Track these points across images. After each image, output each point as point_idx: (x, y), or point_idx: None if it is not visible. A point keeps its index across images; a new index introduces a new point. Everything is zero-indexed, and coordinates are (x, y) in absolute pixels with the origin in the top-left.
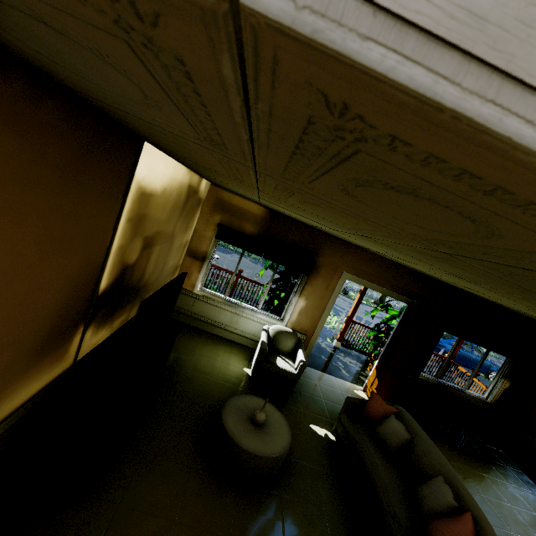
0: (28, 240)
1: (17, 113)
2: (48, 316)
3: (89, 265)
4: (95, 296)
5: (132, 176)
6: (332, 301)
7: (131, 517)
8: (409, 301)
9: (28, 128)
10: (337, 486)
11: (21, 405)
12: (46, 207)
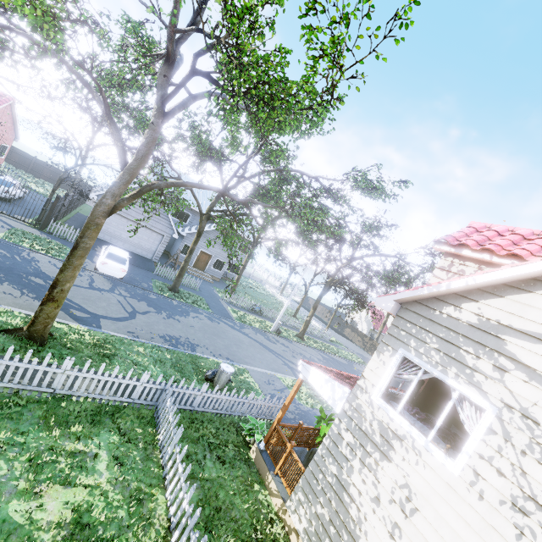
0: None
1: None
2: None
3: None
4: None
5: None
6: None
7: None
8: None
9: None
10: None
11: None
12: None
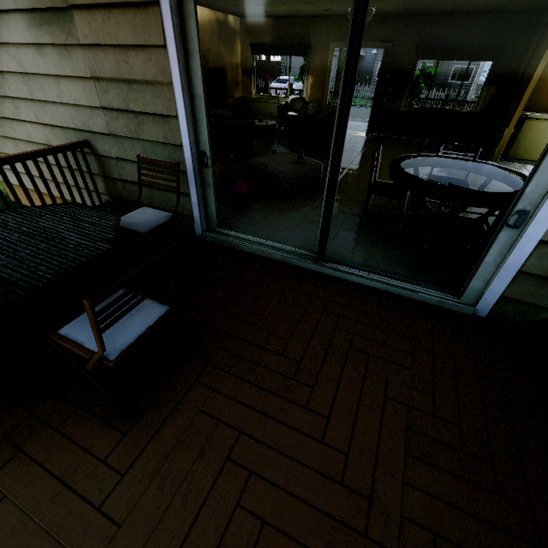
0: None
1: None
2: None
3: None
4: None
5: None
6: (328, 70)
7: None
8: (384, 45)
9: None
10: None
11: None
12: None
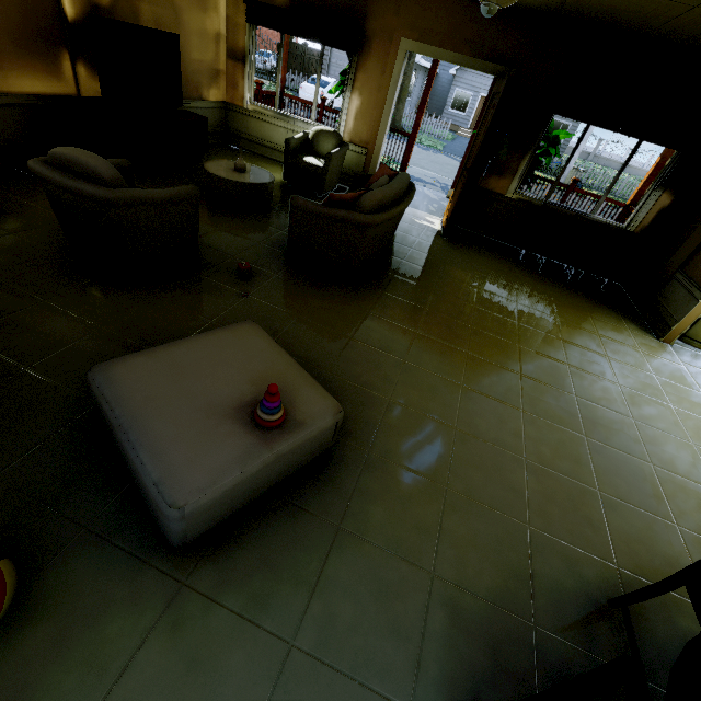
0: None
1: None
2: (11, 7)
3: None
4: (63, 19)
5: None
6: (391, 91)
7: None
8: (500, 71)
9: None
10: None
11: (33, 95)
12: None
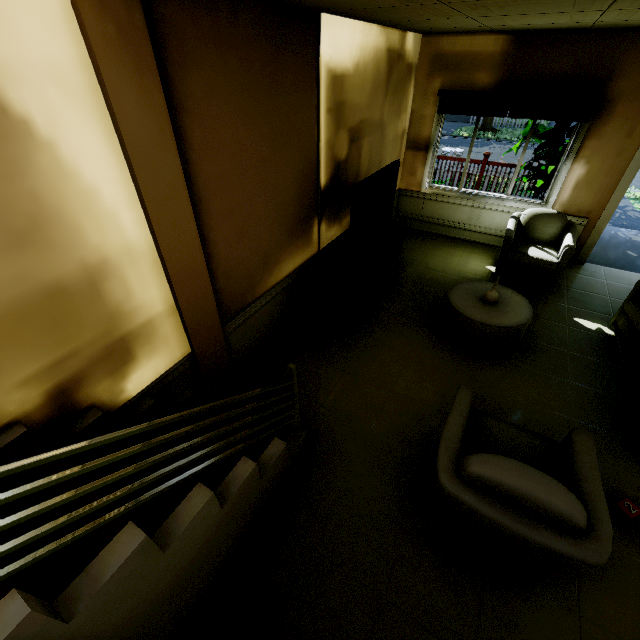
0: (263, 139)
1: (230, 35)
2: (290, 204)
3: (306, 160)
4: (318, 191)
5: (319, 60)
6: (639, 153)
7: (374, 349)
8: None
9: (239, 45)
10: (598, 370)
11: (293, 271)
12: (265, 109)
